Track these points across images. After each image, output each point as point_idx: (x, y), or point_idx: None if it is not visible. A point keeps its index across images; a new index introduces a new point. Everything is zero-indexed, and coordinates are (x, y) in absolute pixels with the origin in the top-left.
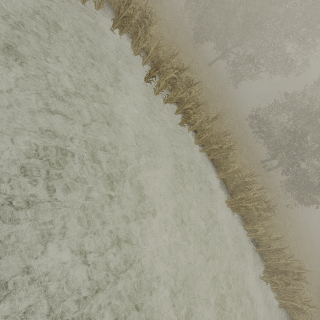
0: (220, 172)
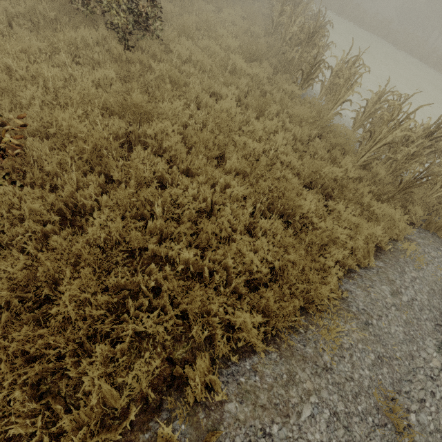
0: (388, 39)
